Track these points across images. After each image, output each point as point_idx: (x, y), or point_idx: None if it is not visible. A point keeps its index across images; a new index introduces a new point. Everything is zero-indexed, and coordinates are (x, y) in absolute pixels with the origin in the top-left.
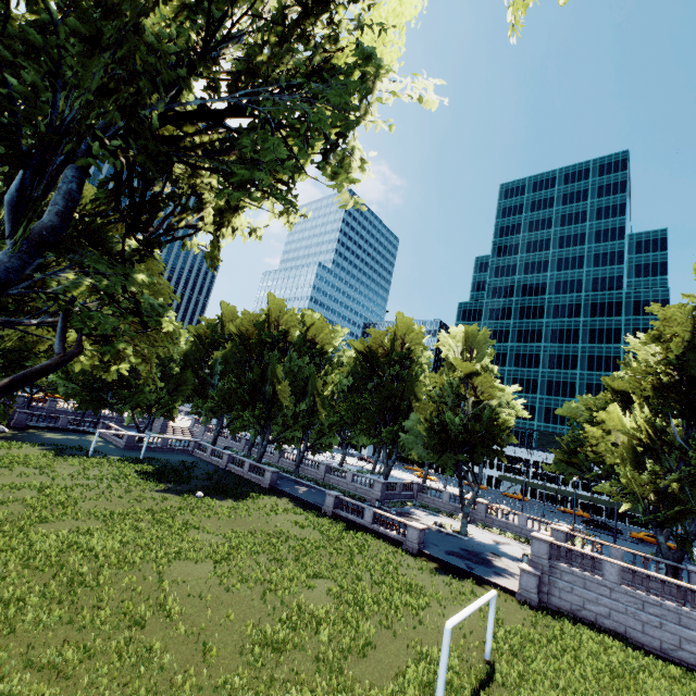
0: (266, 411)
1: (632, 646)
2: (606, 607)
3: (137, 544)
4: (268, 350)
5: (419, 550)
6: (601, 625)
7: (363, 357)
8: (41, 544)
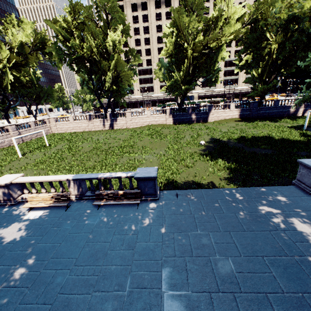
0: None
1: None
2: None
3: (143, 133)
4: None
5: None
6: None
7: None
8: (153, 129)
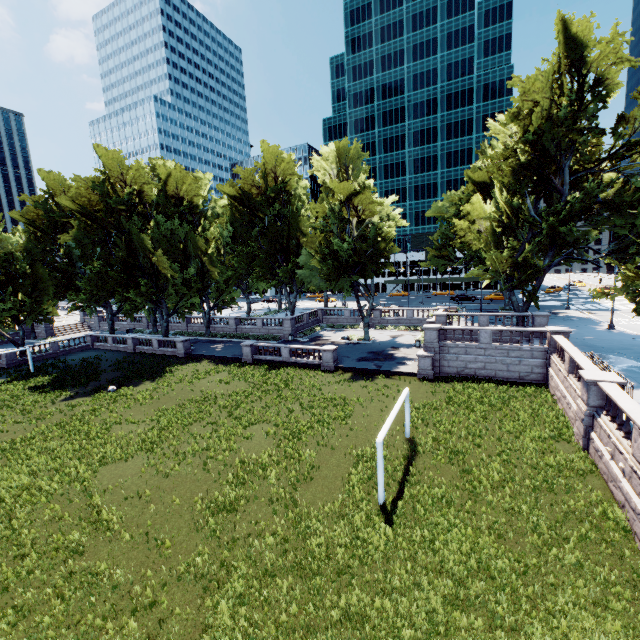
0: (153, 286)
1: (501, 383)
2: (482, 362)
3: (51, 468)
4: (126, 219)
5: (335, 367)
6: (479, 376)
7: (238, 202)
8: None
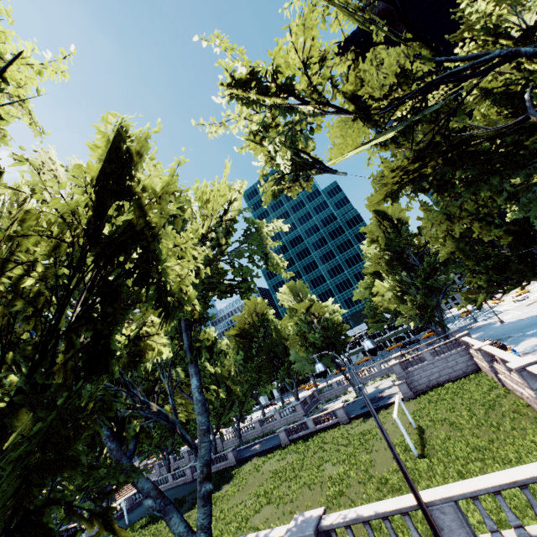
0: None
1: (455, 380)
2: (436, 372)
3: (216, 536)
4: None
5: (349, 418)
6: (441, 382)
7: (239, 337)
8: None
